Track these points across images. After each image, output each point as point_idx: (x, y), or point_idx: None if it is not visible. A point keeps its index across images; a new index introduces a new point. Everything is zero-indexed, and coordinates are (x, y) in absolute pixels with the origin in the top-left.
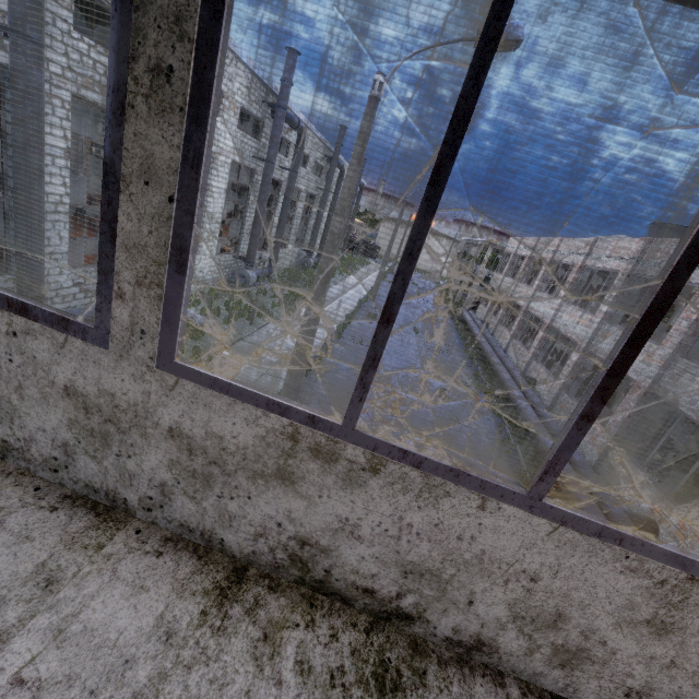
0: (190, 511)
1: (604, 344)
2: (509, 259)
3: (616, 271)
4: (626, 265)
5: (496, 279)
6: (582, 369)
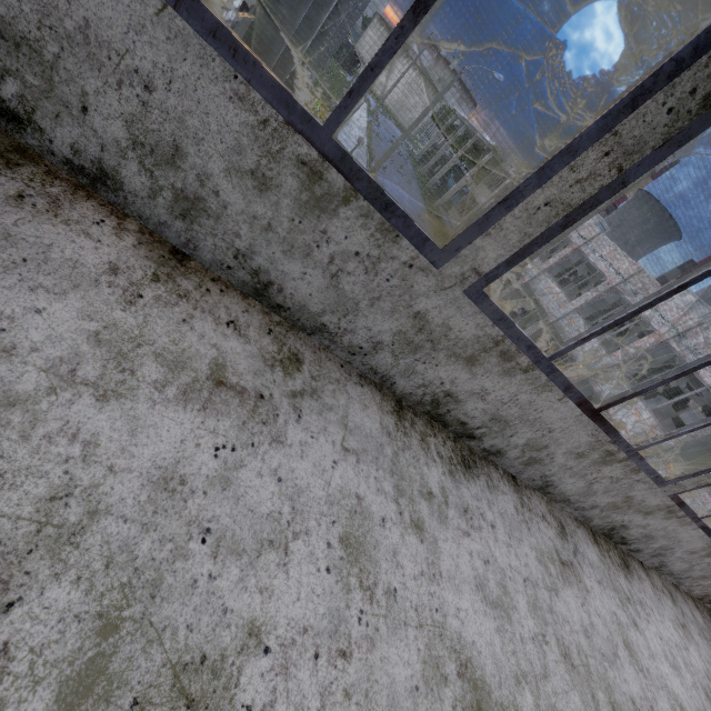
0: (697, 588)
1: (568, 328)
2: (505, 181)
3: (602, 274)
4: (614, 278)
5: (482, 192)
6: (540, 335)
